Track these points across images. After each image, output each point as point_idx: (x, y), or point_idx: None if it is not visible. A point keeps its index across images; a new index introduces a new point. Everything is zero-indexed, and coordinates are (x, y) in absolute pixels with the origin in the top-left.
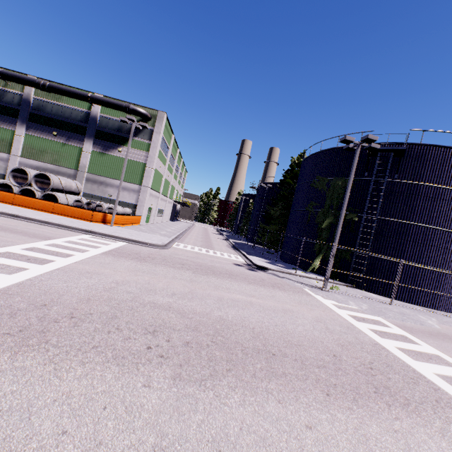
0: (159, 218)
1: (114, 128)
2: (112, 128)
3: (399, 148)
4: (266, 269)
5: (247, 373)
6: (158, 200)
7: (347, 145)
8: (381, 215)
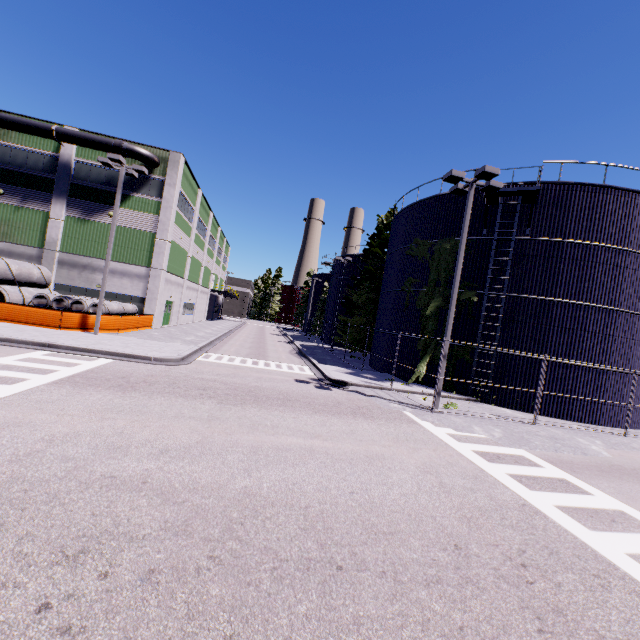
0: (188, 317)
1: (101, 179)
2: (97, 181)
3: (530, 189)
4: (346, 384)
5: (272, 638)
6: (183, 289)
7: (454, 186)
8: (510, 291)
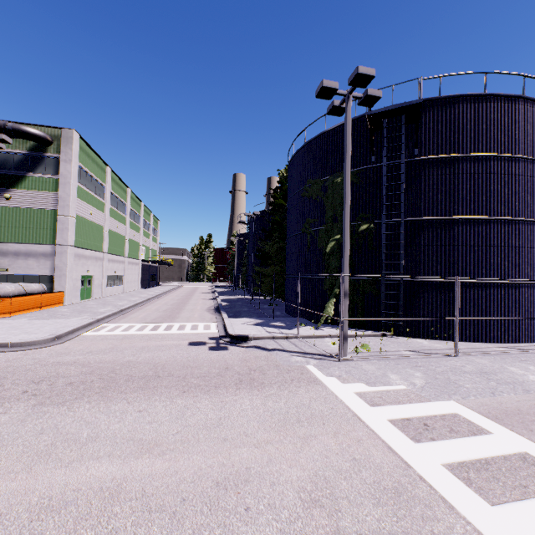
0: (117, 288)
1: None
2: None
3: (412, 103)
4: (247, 339)
5: None
6: (103, 262)
7: (330, 105)
8: (407, 216)
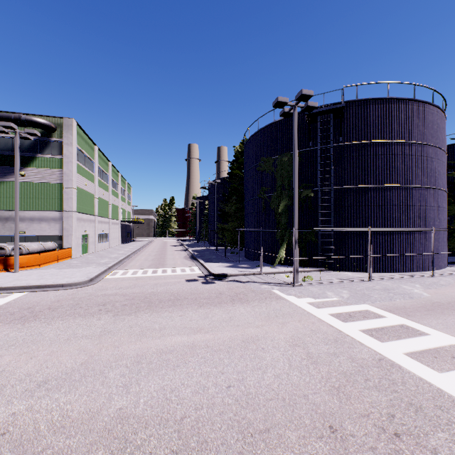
0: (105, 244)
1: (9, 147)
2: (6, 149)
3: (337, 106)
4: (226, 276)
5: None
6: (95, 224)
7: (282, 111)
8: (336, 185)
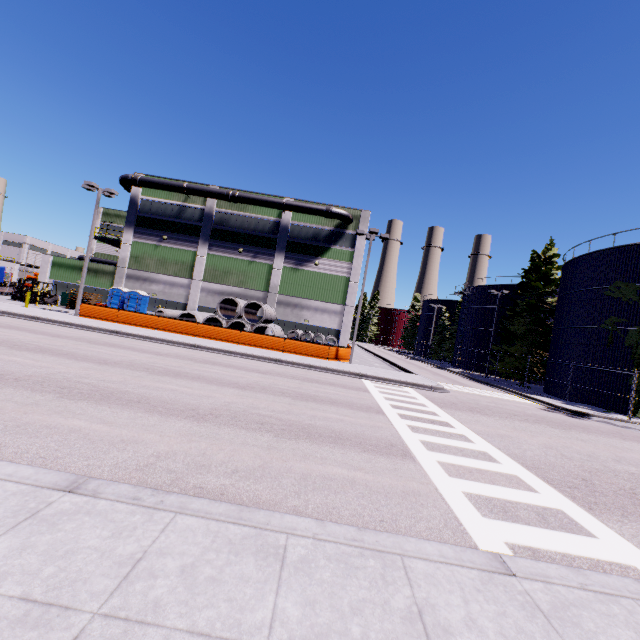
0: None
1: (308, 236)
2: (306, 237)
3: None
4: (587, 415)
5: None
6: None
7: None
8: None
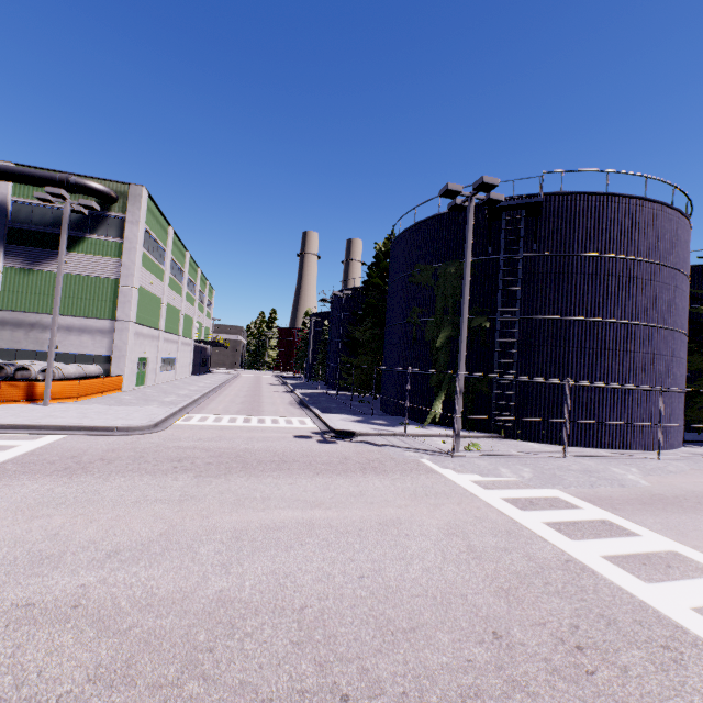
0: (169, 374)
1: (46, 221)
2: (42, 223)
3: (533, 201)
4: (354, 435)
5: None
6: (159, 342)
7: (452, 202)
8: (523, 313)
